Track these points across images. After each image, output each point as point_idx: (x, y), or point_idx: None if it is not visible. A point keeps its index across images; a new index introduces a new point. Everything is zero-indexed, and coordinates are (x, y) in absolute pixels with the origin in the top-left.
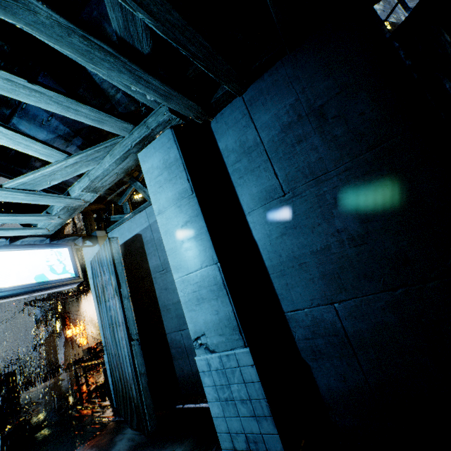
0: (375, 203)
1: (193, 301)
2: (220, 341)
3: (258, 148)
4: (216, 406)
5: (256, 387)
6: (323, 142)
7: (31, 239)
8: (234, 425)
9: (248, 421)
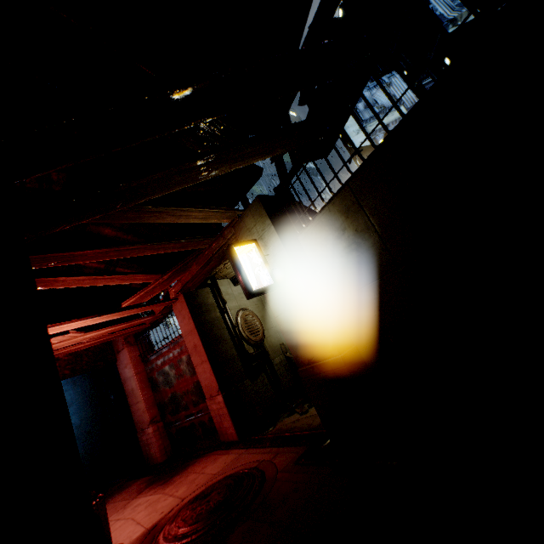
0: (85, 414)
1: None
2: None
3: None
4: None
5: None
6: (74, 392)
7: None
8: None
9: None
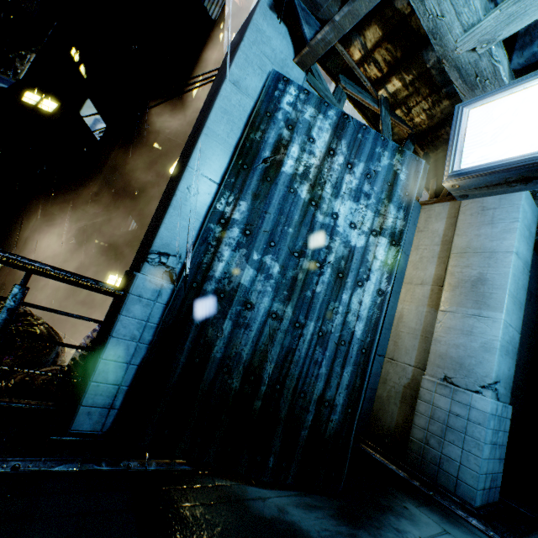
0: (523, 354)
1: (504, 349)
2: (503, 393)
3: None
4: (488, 448)
5: (506, 436)
6: (526, 309)
7: None
8: (490, 467)
9: (496, 462)
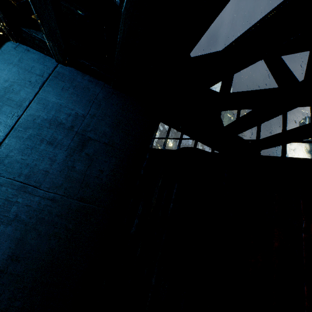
0: (39, 246)
1: None
2: None
3: (17, 109)
4: None
5: None
6: (63, 162)
7: None
8: None
9: None
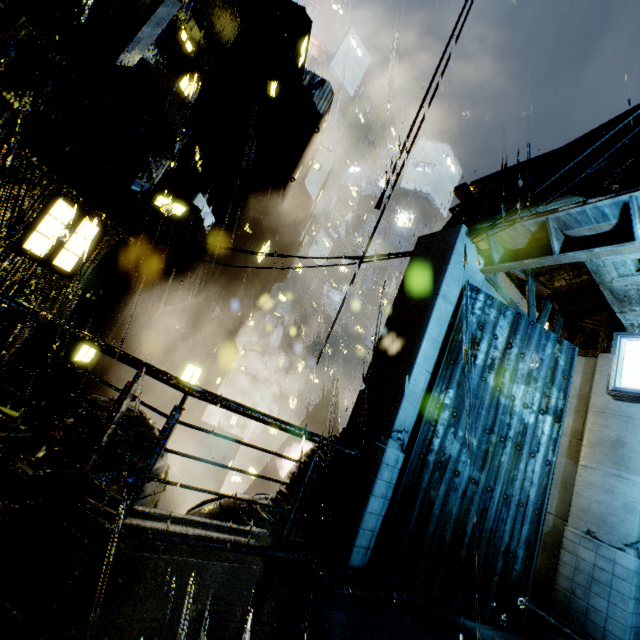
0: None
1: None
2: None
3: None
4: (632, 603)
5: None
6: None
7: (596, 226)
8: (633, 621)
9: (638, 617)
